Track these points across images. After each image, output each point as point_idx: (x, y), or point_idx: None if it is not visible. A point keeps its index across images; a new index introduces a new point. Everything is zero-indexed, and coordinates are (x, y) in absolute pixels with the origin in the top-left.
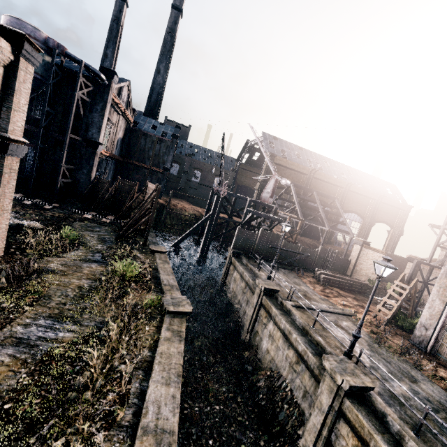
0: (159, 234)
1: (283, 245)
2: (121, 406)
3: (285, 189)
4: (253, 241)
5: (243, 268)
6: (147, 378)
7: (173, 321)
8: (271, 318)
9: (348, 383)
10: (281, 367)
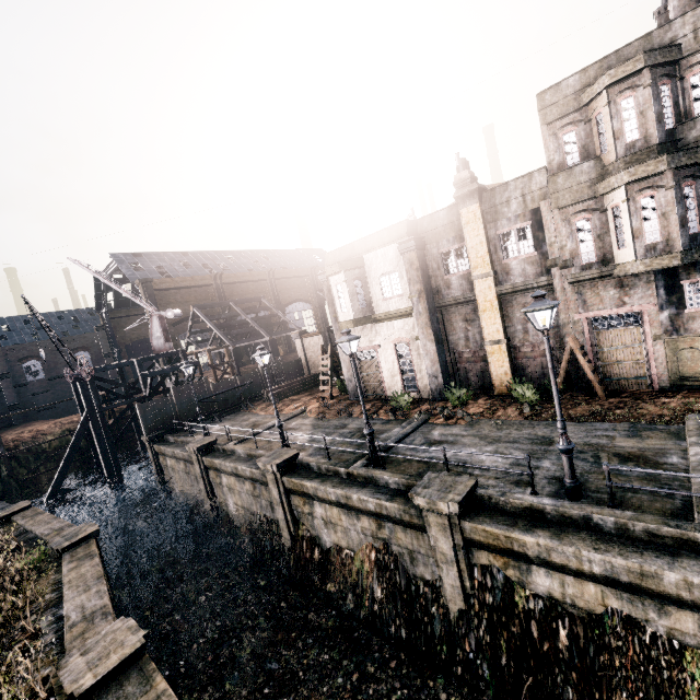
0: (15, 500)
1: (214, 389)
2: (36, 640)
3: (191, 319)
4: (171, 408)
5: (172, 448)
6: (61, 607)
7: (76, 552)
8: (221, 472)
9: (275, 464)
10: (250, 507)
